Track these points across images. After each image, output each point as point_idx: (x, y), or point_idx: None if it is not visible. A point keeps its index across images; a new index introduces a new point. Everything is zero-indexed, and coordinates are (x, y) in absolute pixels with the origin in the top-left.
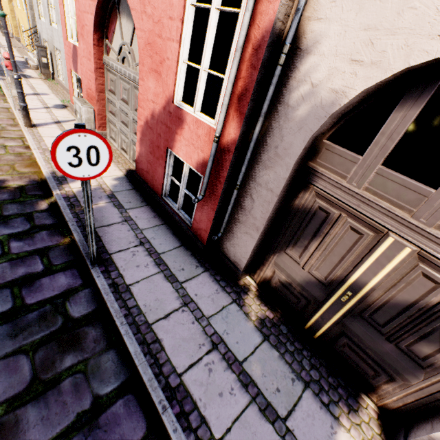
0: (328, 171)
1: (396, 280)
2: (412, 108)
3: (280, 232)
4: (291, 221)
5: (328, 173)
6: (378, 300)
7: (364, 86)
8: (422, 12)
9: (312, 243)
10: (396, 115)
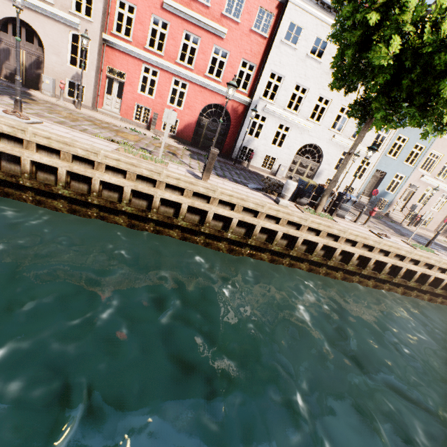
0: (4, 38)
1: (27, 59)
2: (11, 25)
3: (2, 57)
4: (3, 53)
5: (4, 39)
6: (28, 66)
7: (0, 20)
8: (2, 10)
9: (10, 57)
10: (9, 26)
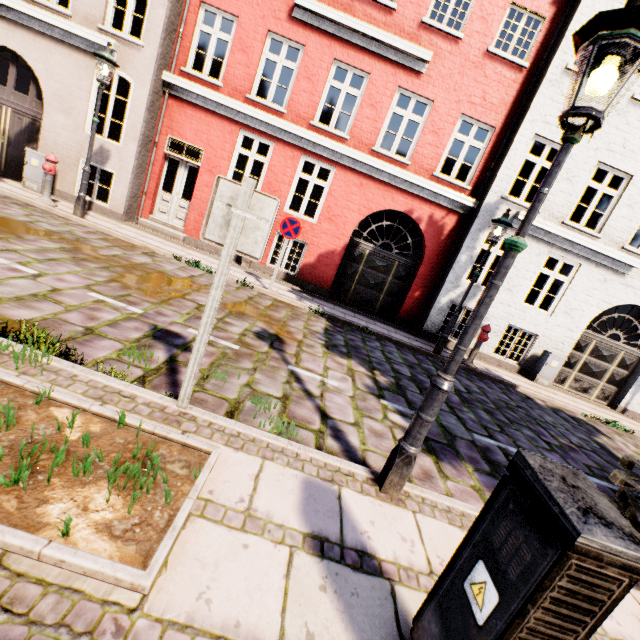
0: None
1: (14, 124)
2: None
3: None
4: None
5: None
6: (14, 136)
7: None
8: None
9: None
10: None
